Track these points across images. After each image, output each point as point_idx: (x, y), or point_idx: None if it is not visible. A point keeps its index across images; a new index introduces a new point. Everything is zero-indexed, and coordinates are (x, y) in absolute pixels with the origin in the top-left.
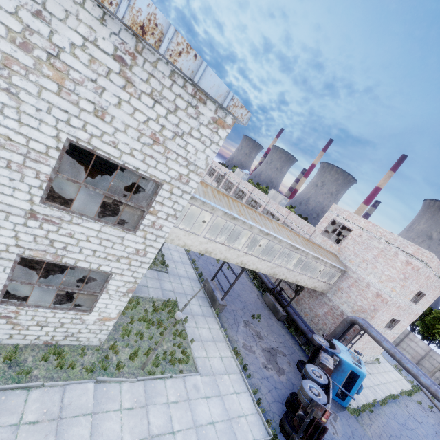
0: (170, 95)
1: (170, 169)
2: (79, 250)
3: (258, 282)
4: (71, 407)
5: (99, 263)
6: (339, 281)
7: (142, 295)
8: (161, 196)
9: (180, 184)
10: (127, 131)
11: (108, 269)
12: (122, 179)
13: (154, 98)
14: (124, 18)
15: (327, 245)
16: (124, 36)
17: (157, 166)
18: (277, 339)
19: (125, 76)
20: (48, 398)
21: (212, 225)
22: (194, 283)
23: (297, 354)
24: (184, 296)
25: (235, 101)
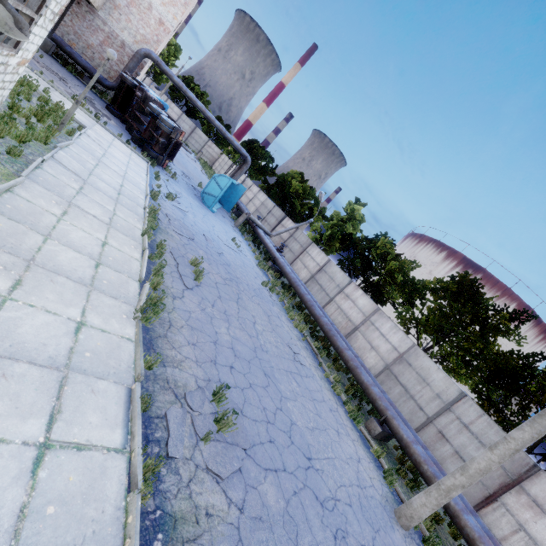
0: None
1: None
2: None
3: None
4: (79, 172)
5: None
6: None
7: None
8: None
9: None
10: None
11: None
12: None
13: None
14: None
15: None
16: None
17: None
18: (75, 83)
19: None
20: (59, 171)
21: None
22: None
23: (97, 99)
24: None
25: None
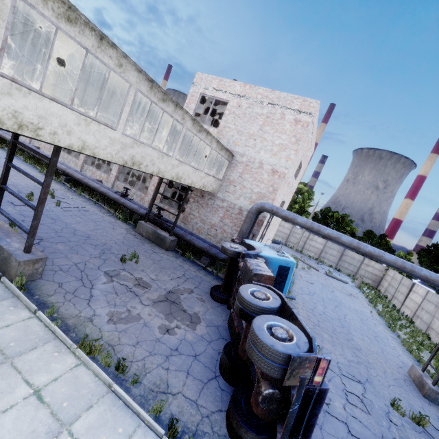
0: None
1: None
2: None
3: (123, 213)
4: None
5: None
6: (228, 173)
7: None
8: None
9: None
10: None
11: None
12: None
13: None
14: None
15: None
16: None
17: None
18: (173, 276)
19: None
20: None
21: None
22: None
23: (206, 281)
24: None
25: None
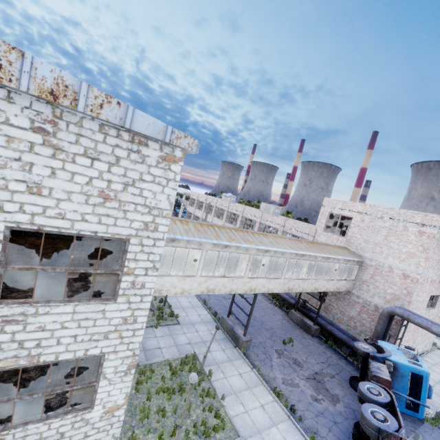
0: (107, 148)
1: (132, 221)
2: (56, 342)
3: (278, 301)
4: None
5: (84, 348)
6: (359, 274)
7: (155, 360)
8: (131, 252)
9: (148, 233)
10: (71, 198)
11: (97, 351)
12: (105, 242)
13: (90, 156)
14: (29, 90)
15: (333, 240)
16: (38, 107)
17: (116, 223)
18: (318, 360)
19: (51, 145)
20: None
21: (209, 259)
22: (210, 326)
23: (346, 370)
24: (203, 345)
25: (176, 133)
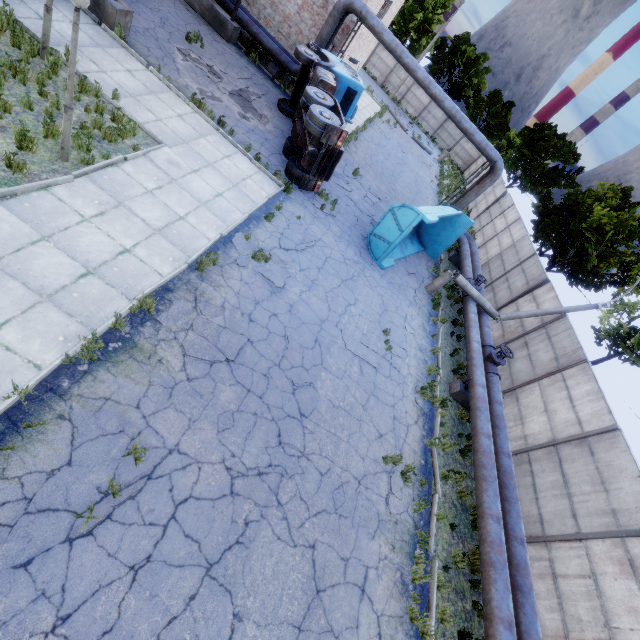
0: None
1: None
2: None
3: None
4: None
5: None
6: None
7: None
8: None
9: None
10: None
11: None
12: None
13: None
14: None
15: None
16: None
17: None
18: (241, 76)
19: None
20: None
21: None
22: None
23: (273, 93)
24: (16, 0)
25: None
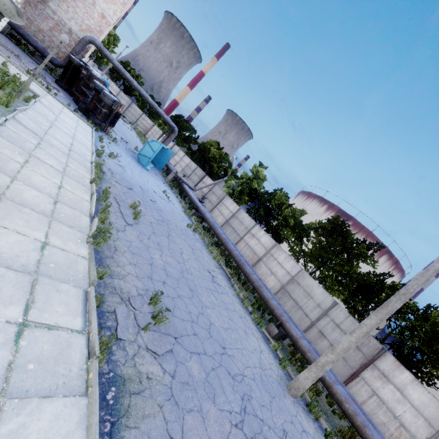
0: None
1: None
2: None
3: None
4: (36, 131)
5: None
6: None
7: None
8: None
9: None
10: None
11: None
12: None
13: None
14: None
15: None
16: None
17: None
18: (28, 60)
19: None
20: (20, 129)
21: None
22: None
23: (47, 74)
24: None
25: None
